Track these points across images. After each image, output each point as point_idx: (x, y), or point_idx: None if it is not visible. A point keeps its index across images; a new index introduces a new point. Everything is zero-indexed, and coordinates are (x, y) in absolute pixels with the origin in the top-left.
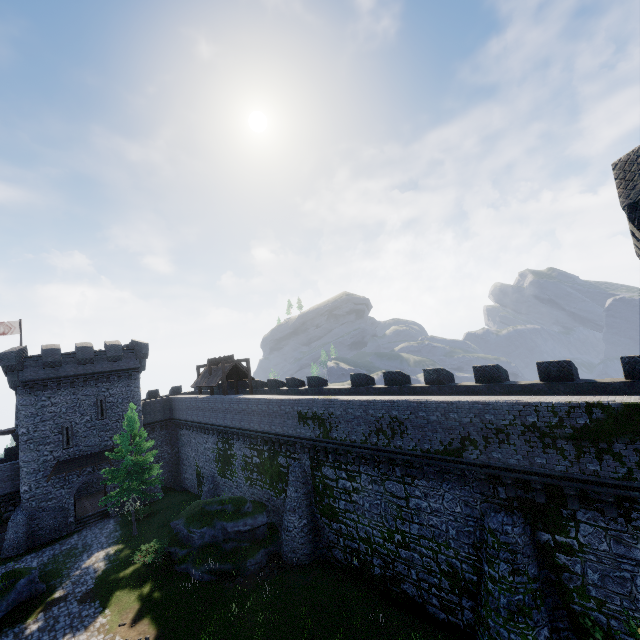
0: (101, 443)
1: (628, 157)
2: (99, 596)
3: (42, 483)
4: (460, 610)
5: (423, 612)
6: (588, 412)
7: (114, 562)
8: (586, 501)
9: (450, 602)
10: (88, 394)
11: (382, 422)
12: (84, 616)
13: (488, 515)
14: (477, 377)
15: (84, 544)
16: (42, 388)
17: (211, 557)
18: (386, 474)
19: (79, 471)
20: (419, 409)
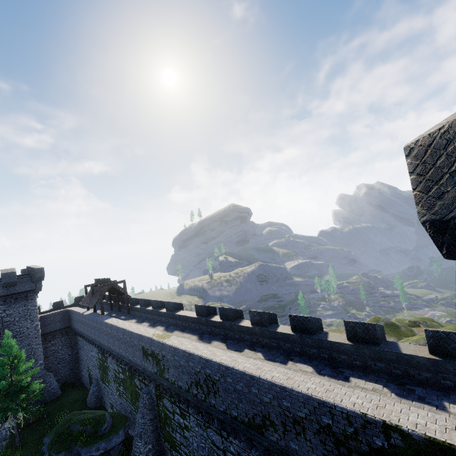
0: None
1: (431, 139)
2: None
3: None
4: None
5: None
6: (385, 434)
7: None
8: None
9: None
10: None
11: (199, 377)
12: None
13: None
14: (292, 325)
15: None
16: None
17: None
18: (208, 422)
19: None
20: (227, 374)
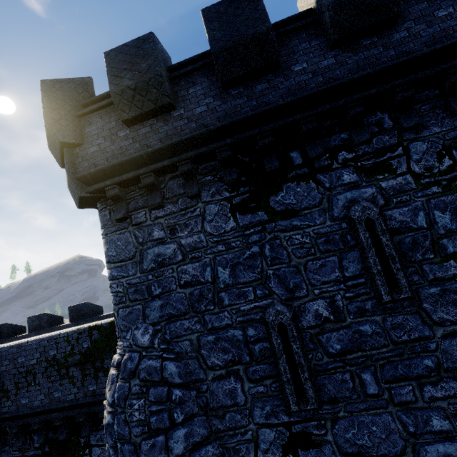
0: None
1: None
2: None
3: None
4: None
5: None
6: (90, 335)
7: None
8: (97, 422)
9: None
10: None
11: None
12: None
13: None
14: (71, 316)
15: None
16: None
17: None
18: None
19: None
20: None
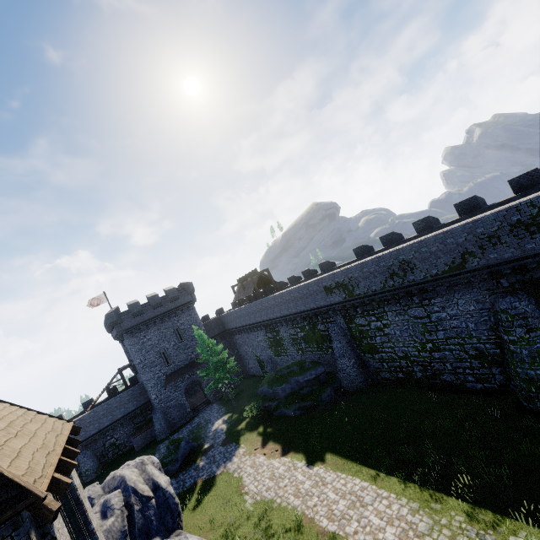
0: (187, 357)
1: None
2: (233, 440)
3: (162, 391)
4: (492, 377)
5: (463, 389)
6: None
7: (231, 423)
8: None
9: (483, 374)
10: (167, 327)
11: (393, 268)
12: (230, 451)
13: (497, 302)
14: (459, 212)
15: (205, 420)
16: (138, 331)
17: (295, 400)
18: (407, 305)
19: (182, 378)
20: (421, 247)
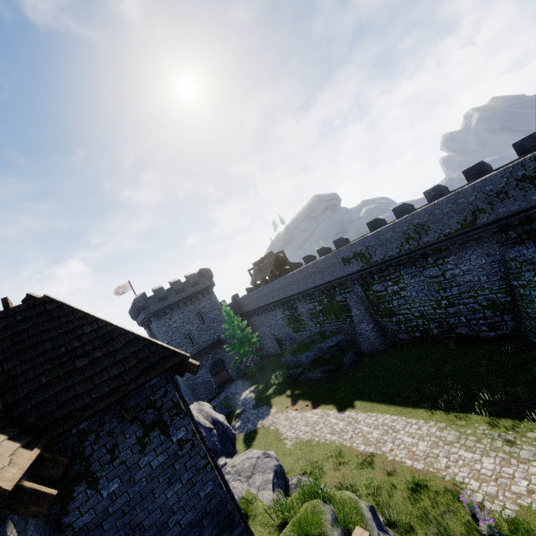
0: (210, 338)
1: None
2: (263, 404)
3: None
4: (504, 324)
5: (477, 339)
6: None
7: (258, 391)
8: None
9: (495, 323)
10: (190, 311)
11: (408, 232)
12: (262, 412)
13: (507, 252)
14: (467, 177)
15: (231, 393)
16: (164, 314)
17: (319, 365)
18: (422, 266)
19: (206, 357)
20: (434, 209)
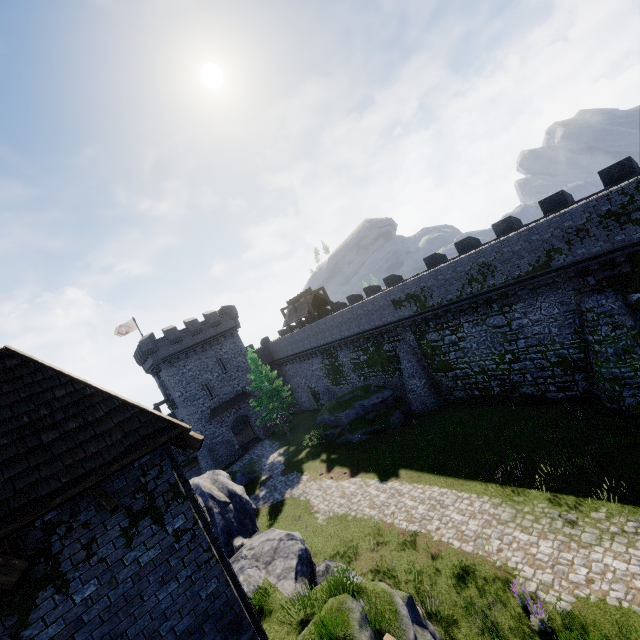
0: (233, 390)
1: None
2: (293, 469)
3: (207, 427)
4: (574, 384)
5: (544, 400)
6: None
7: (288, 454)
8: None
9: (565, 383)
10: (209, 357)
11: (472, 273)
12: (292, 479)
13: (583, 301)
14: (544, 209)
15: (257, 456)
16: (176, 361)
17: (361, 425)
18: (485, 314)
19: (228, 412)
20: (503, 247)
